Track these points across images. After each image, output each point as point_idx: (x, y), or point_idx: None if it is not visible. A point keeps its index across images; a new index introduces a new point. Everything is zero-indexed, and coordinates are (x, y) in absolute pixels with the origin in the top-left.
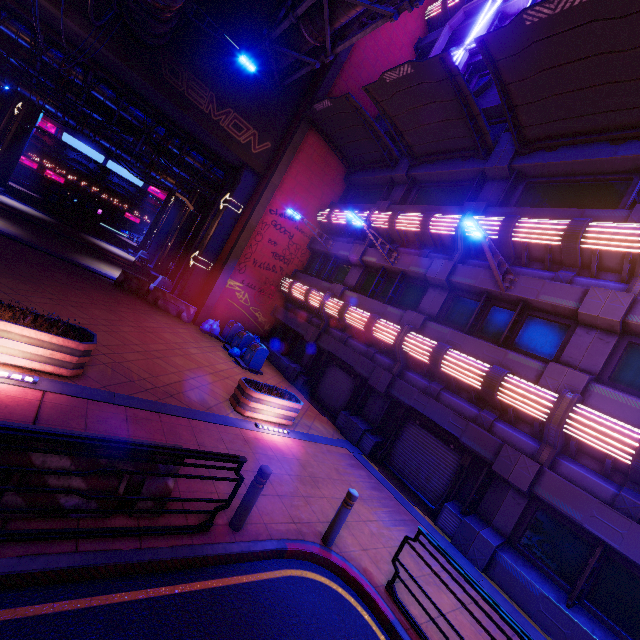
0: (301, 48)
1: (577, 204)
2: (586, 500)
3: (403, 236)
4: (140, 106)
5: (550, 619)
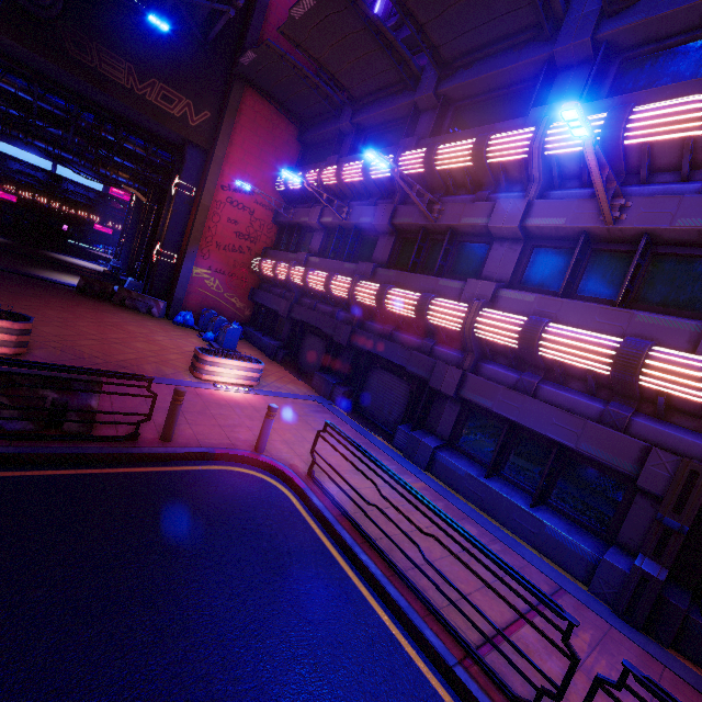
0: None
1: (496, 121)
2: (495, 389)
3: (352, 188)
4: (58, 92)
5: (472, 490)
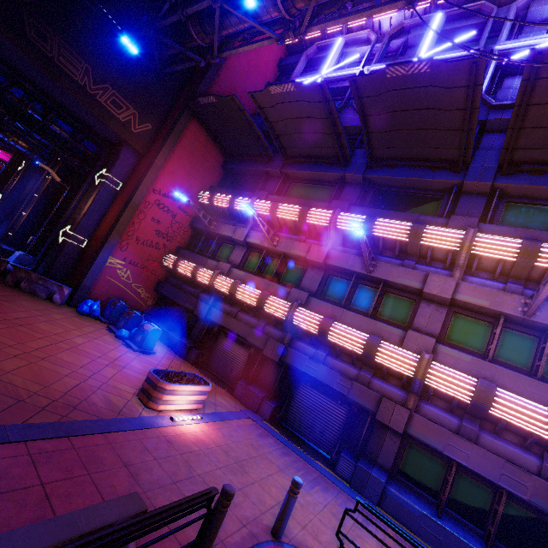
0: (186, 44)
1: (410, 209)
2: (443, 433)
3: (283, 223)
4: None
5: (429, 531)
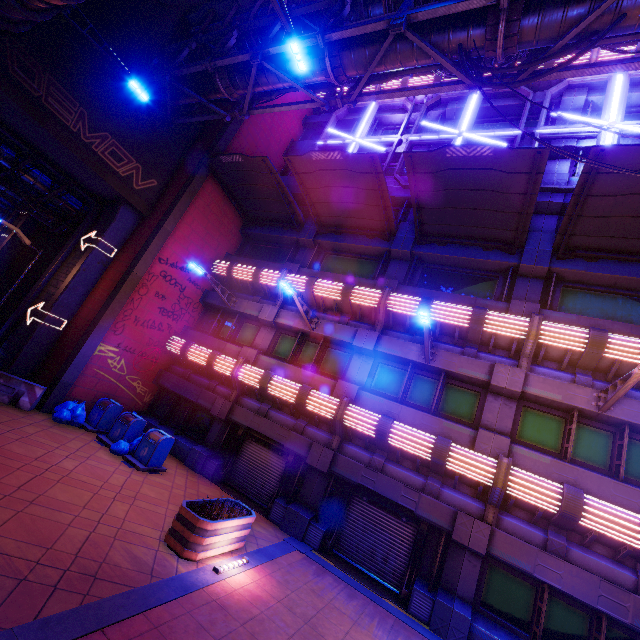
0: (209, 95)
1: (464, 290)
2: (530, 551)
3: (321, 302)
4: None
5: None
